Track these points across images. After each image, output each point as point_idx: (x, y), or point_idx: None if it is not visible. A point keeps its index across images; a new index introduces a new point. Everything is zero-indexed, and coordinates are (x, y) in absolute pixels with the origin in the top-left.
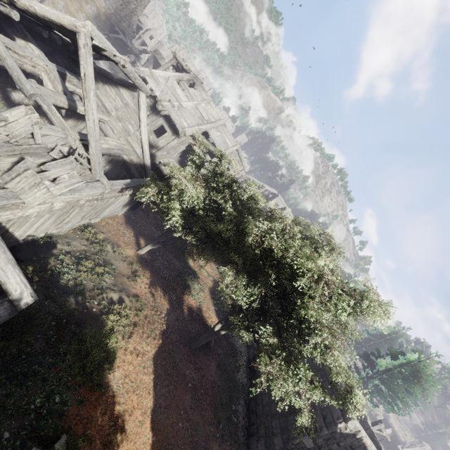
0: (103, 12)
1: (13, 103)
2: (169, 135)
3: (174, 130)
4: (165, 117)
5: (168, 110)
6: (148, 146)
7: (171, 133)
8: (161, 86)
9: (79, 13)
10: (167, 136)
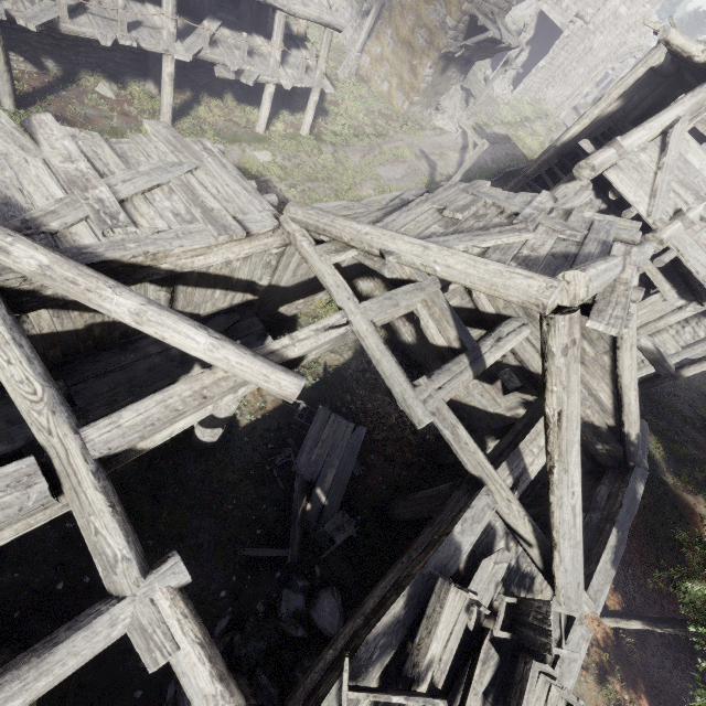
0: (455, 4)
1: (359, 295)
2: (667, 299)
3: (685, 285)
4: (656, 255)
5: (676, 247)
6: (635, 390)
7: (672, 293)
8: (647, 176)
9: (414, 33)
10: (658, 301)
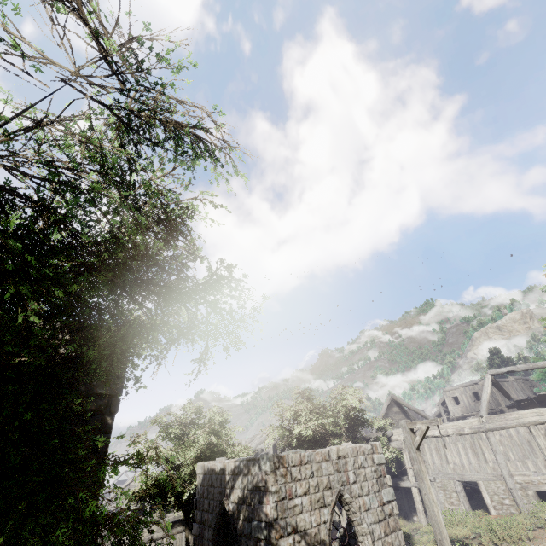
0: None
1: None
2: None
3: None
4: None
5: None
6: None
7: None
8: None
9: None
10: None
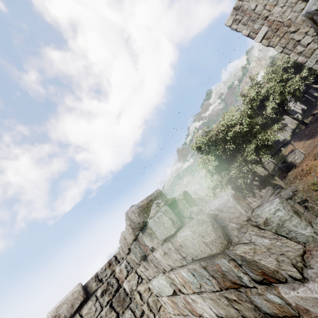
0: None
1: None
2: None
3: None
4: None
5: None
6: None
7: None
8: None
9: None
10: None
